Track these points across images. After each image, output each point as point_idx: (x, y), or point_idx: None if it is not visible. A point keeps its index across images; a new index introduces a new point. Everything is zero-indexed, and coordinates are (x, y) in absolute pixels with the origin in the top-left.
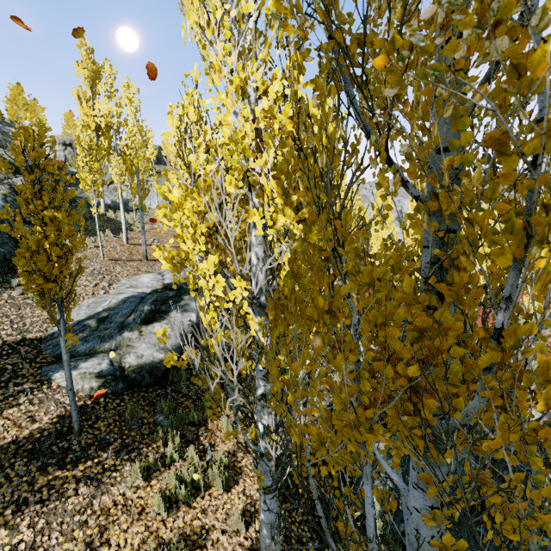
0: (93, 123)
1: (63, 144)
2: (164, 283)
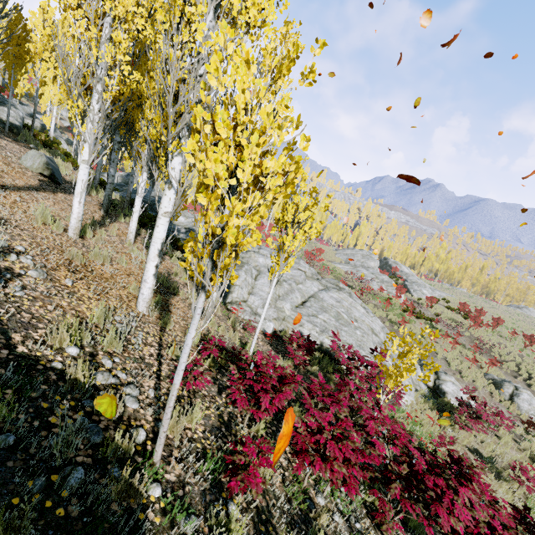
0: None
1: None
2: None
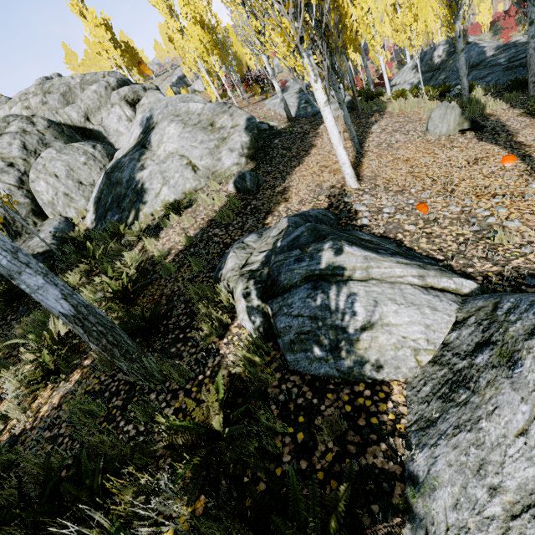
0: (107, 32)
1: None
2: (296, 92)
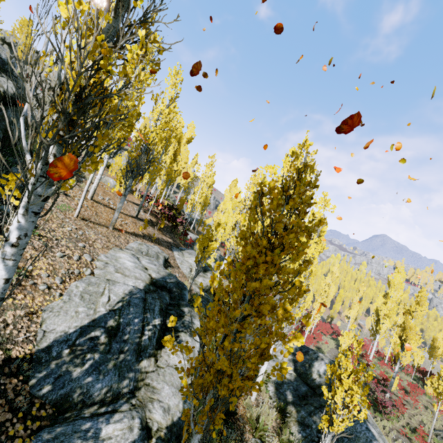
0: None
1: (1, 38)
2: (153, 277)
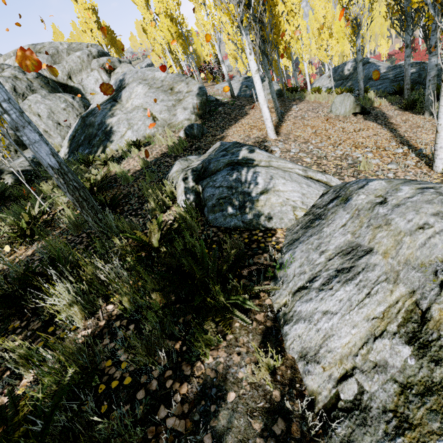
0: (93, 15)
1: None
2: (239, 79)
